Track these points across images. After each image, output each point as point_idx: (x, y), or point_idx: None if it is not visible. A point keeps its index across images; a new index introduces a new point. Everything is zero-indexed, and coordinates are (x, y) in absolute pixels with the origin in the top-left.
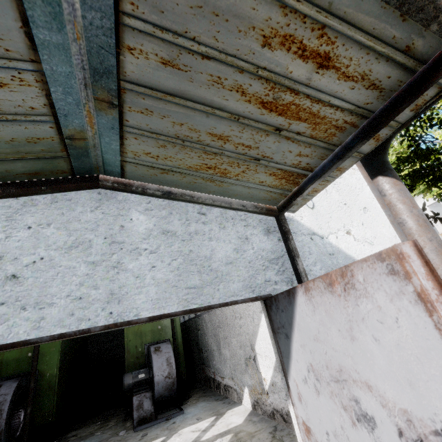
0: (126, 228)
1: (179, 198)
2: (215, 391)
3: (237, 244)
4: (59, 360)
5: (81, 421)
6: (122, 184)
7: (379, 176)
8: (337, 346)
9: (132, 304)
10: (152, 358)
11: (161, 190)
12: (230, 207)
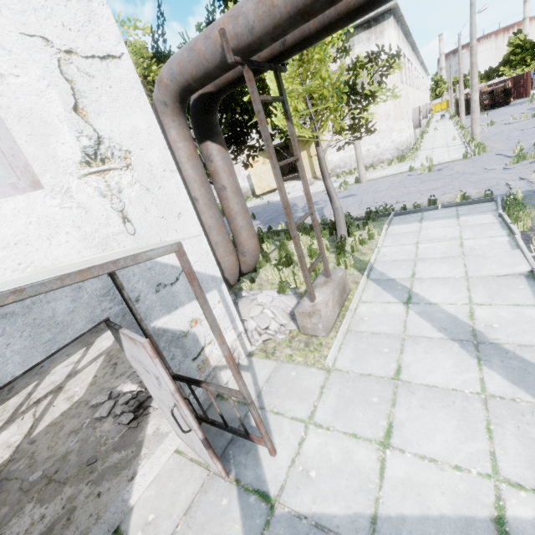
0: None
1: None
2: None
3: (73, 295)
4: None
5: None
6: None
7: (208, 141)
8: (137, 354)
9: (5, 373)
10: None
11: None
12: None
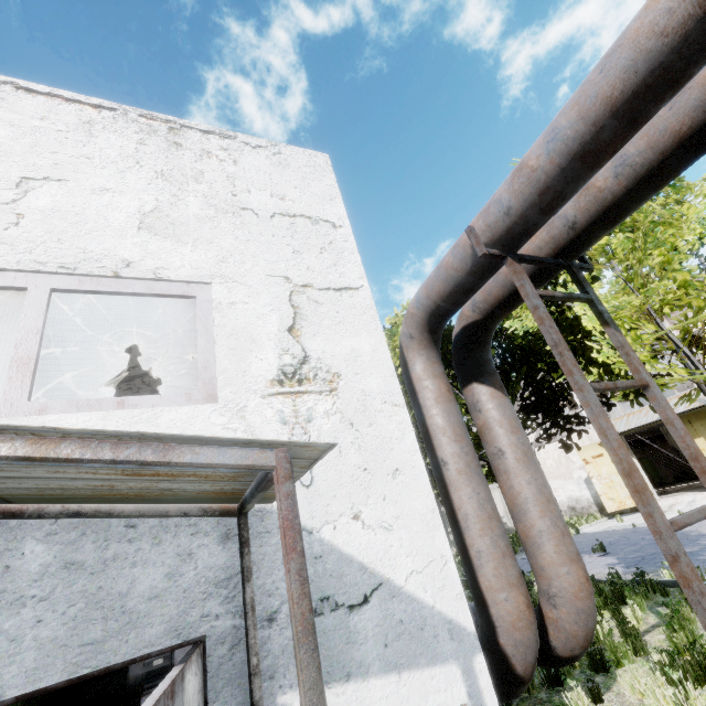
0: (12, 568)
1: (92, 517)
2: None
3: (173, 565)
4: None
5: None
6: (10, 513)
7: (474, 382)
8: None
9: None
10: None
11: (66, 512)
12: (167, 517)
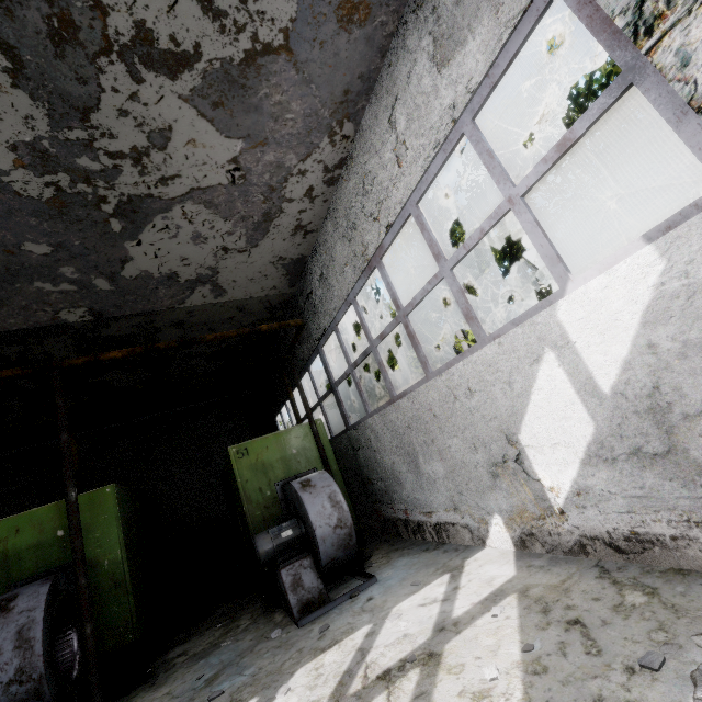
0: None
1: None
2: (412, 538)
3: None
4: (122, 534)
5: (183, 629)
6: None
7: None
8: None
9: None
10: (301, 499)
11: None
12: None
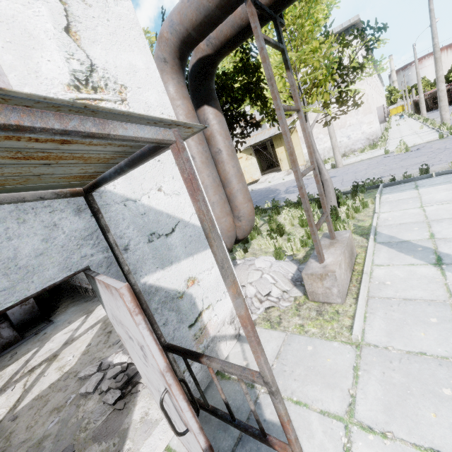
0: None
1: None
2: (85, 294)
3: (44, 234)
4: None
5: None
6: None
7: (205, 105)
8: (117, 312)
9: None
10: None
11: None
12: (25, 202)
